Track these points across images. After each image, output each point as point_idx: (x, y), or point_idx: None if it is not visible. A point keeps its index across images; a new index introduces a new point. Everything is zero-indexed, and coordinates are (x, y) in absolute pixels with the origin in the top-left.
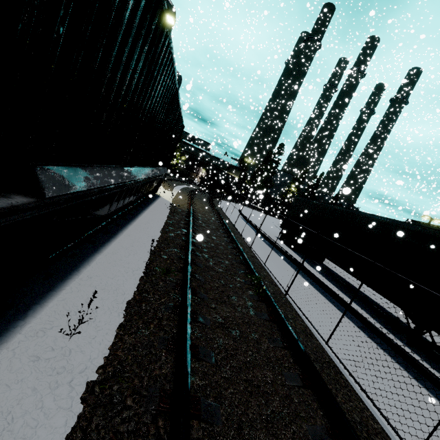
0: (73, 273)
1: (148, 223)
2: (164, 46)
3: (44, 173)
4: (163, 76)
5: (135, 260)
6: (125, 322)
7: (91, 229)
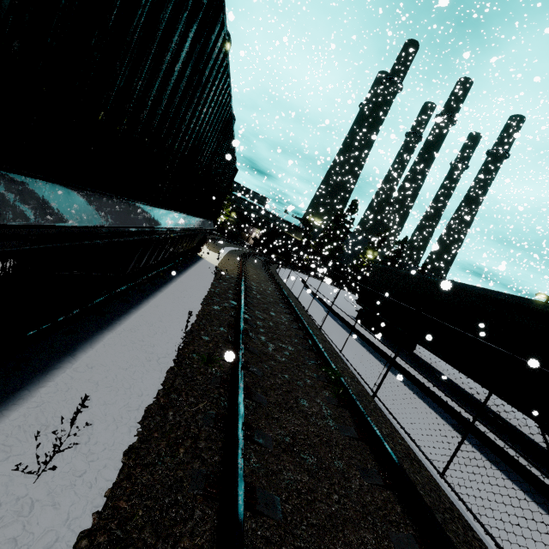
0: (64, 360)
1: (185, 291)
2: (218, 41)
3: (1, 183)
4: (214, 87)
5: (163, 341)
6: (139, 443)
7: (103, 295)
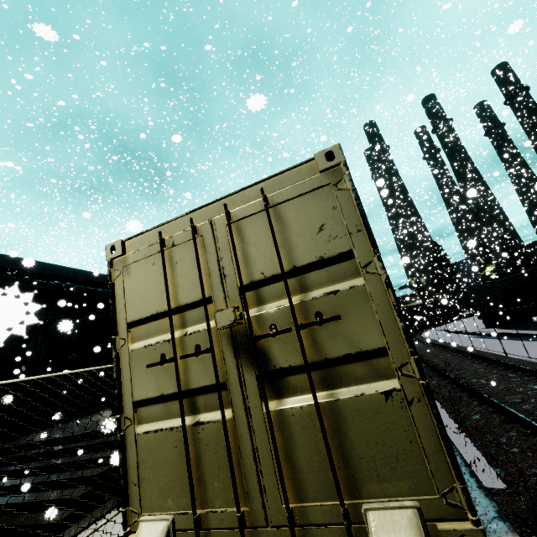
0: None
1: None
2: None
3: None
4: None
5: None
6: None
7: None
